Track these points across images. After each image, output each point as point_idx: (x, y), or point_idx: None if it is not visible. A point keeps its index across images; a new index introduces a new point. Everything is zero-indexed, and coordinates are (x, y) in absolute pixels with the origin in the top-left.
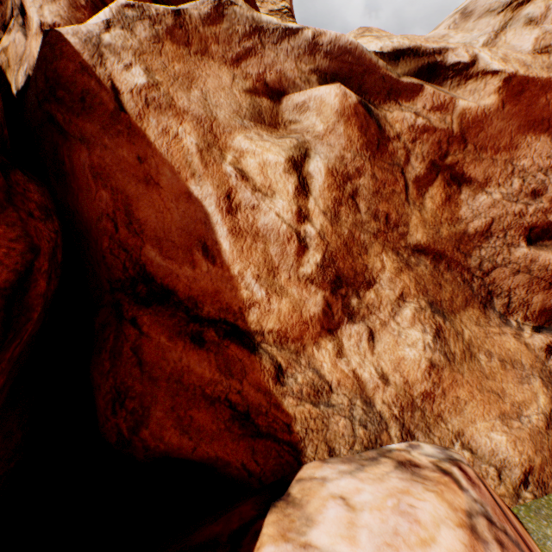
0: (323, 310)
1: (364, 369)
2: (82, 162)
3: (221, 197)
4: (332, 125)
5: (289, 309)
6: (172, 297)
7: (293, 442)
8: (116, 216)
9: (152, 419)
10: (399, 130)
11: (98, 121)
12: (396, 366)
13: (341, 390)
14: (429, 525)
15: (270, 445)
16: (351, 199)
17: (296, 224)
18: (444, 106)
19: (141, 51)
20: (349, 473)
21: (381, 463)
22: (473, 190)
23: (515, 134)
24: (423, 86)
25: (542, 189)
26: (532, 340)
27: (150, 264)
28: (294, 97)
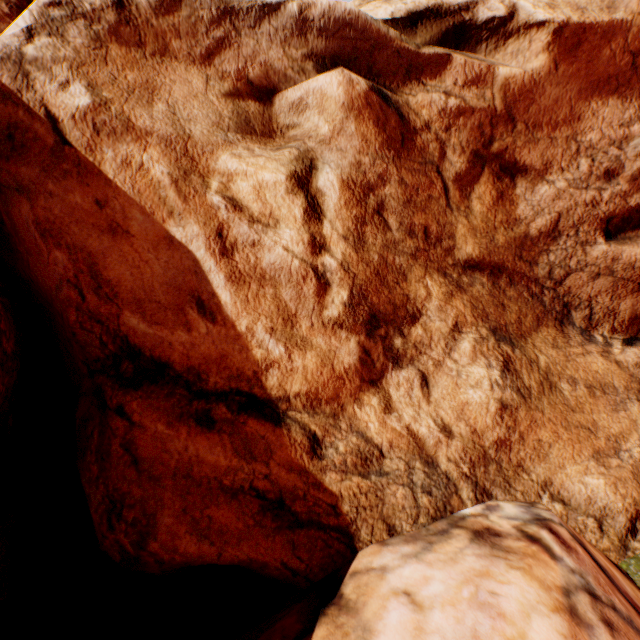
0: (359, 358)
1: (420, 423)
2: (24, 218)
3: (210, 236)
4: (340, 124)
5: (317, 364)
6: (167, 372)
7: (343, 527)
8: (80, 280)
9: (160, 528)
10: (428, 118)
11: (36, 162)
12: (459, 413)
13: (394, 453)
14: (516, 617)
15: (314, 535)
16: (377, 215)
17: (310, 257)
18: (481, 78)
19: (79, 62)
20: (414, 557)
21: (453, 537)
22: (531, 180)
23: (575, 101)
24: (451, 56)
25: (617, 167)
26: (624, 356)
27: (133, 334)
28: (288, 94)
